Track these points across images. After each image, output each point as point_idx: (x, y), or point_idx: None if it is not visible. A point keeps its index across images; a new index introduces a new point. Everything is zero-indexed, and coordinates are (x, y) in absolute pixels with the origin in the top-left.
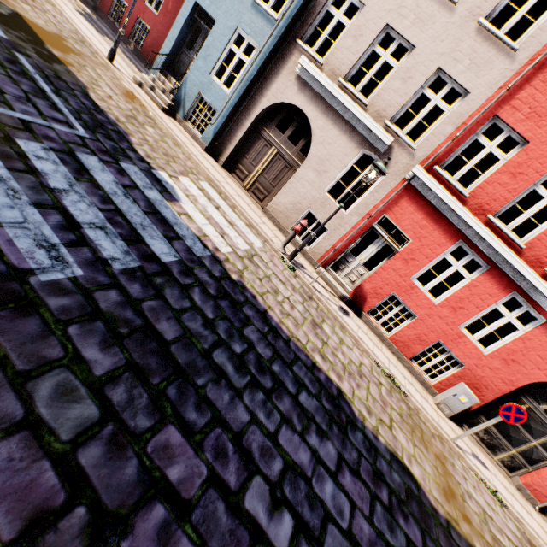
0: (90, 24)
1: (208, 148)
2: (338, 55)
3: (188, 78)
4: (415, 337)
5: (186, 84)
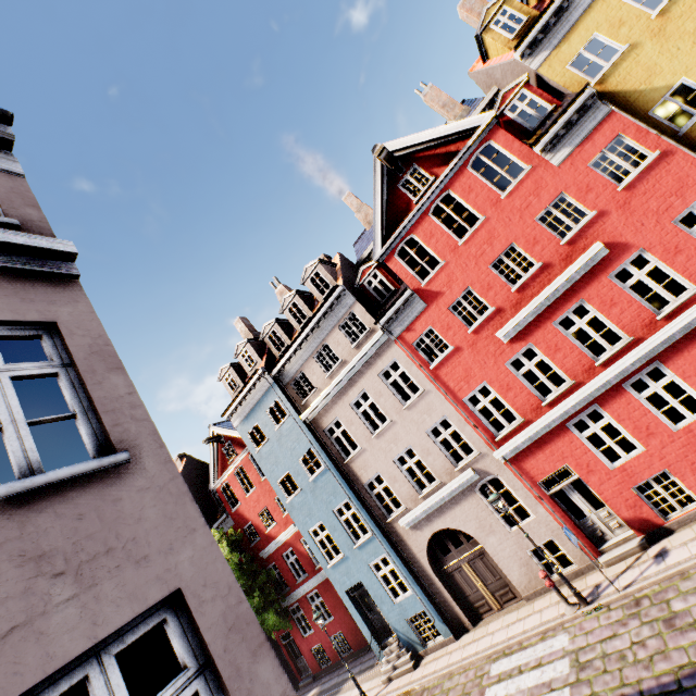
0: None
1: (454, 633)
2: (403, 494)
3: (392, 625)
4: None
5: (396, 629)
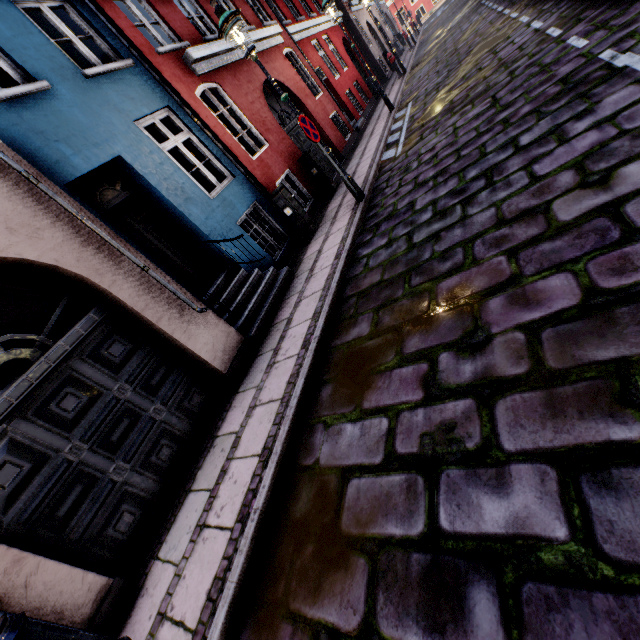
0: None
1: None
2: None
3: None
4: (427, 5)
5: None
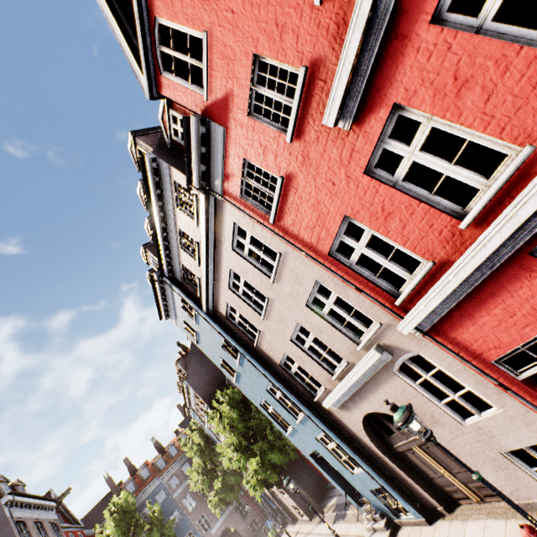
0: (339, 521)
1: (426, 515)
2: (317, 375)
3: (359, 491)
4: None
5: (364, 495)
